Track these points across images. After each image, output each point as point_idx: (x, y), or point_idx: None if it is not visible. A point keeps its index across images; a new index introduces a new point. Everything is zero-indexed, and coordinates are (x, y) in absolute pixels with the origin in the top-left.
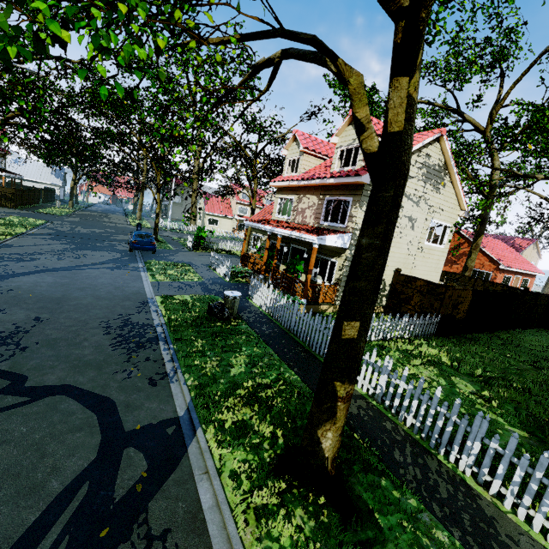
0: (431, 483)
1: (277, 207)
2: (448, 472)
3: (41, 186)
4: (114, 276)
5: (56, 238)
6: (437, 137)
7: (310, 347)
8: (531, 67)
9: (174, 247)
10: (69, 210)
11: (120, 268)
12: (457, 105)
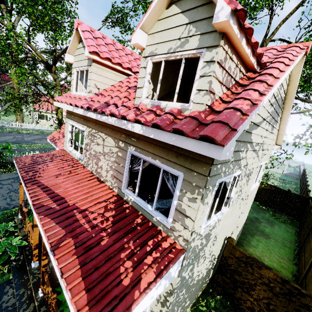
0: None
1: (68, 135)
2: None
3: None
4: None
5: None
6: None
7: None
8: (298, 7)
9: None
10: None
11: None
12: None
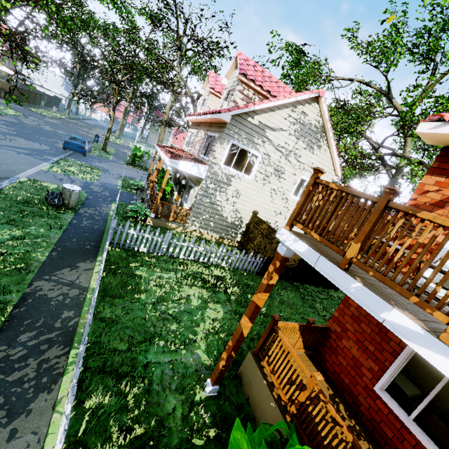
0: (17, 366)
1: (187, 139)
2: (57, 363)
3: (52, 94)
4: (11, 157)
5: (9, 124)
6: (317, 98)
7: (105, 245)
8: None
9: (113, 158)
10: (60, 116)
11: (30, 154)
12: (389, 90)
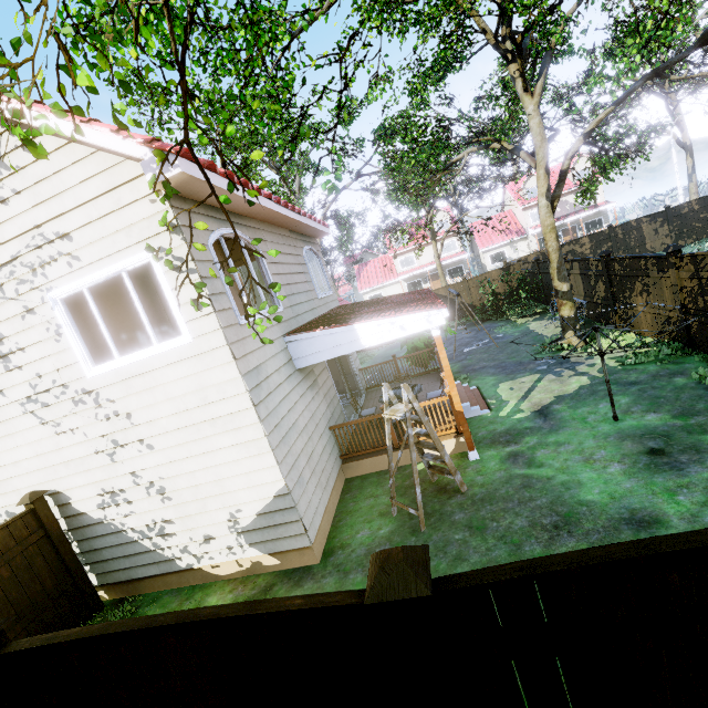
0: None
1: None
2: None
3: None
4: None
5: None
6: None
7: None
8: None
9: None
10: None
11: None
12: None
